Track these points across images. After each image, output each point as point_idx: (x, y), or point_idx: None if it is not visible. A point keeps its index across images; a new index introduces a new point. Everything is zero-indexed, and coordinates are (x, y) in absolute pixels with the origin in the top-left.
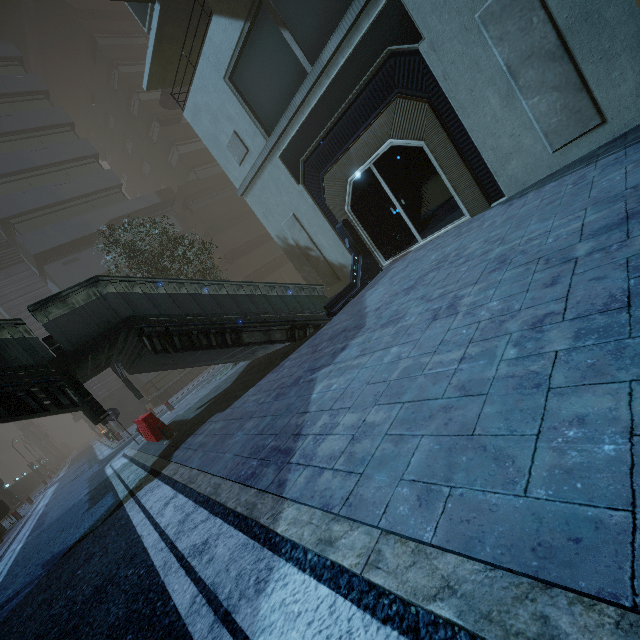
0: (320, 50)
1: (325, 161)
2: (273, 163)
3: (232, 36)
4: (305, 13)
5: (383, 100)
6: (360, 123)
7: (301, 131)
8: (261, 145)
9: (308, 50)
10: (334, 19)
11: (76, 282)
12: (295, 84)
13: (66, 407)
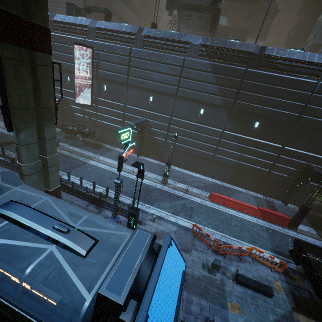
0: None
1: None
2: None
3: (225, 23)
4: (234, 37)
5: None
6: None
7: None
8: None
9: None
10: None
11: None
12: None
13: None
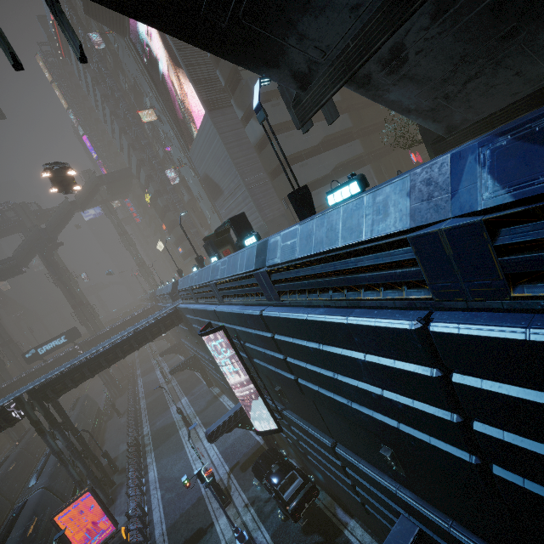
0: None
1: None
2: None
3: None
4: None
5: None
6: None
7: None
8: None
9: None
10: None
11: (277, 122)
12: None
13: None
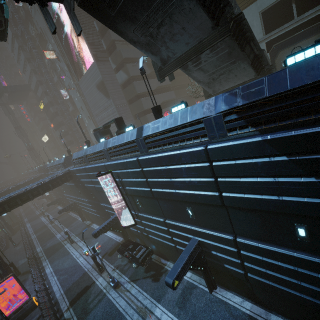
0: (302, 13)
1: (283, 47)
2: (261, 44)
3: (272, 0)
4: (303, 1)
5: (316, 32)
6: (304, 37)
7: (280, 36)
8: (260, 37)
9: (298, 12)
10: (313, 6)
11: (135, 74)
12: (286, 21)
13: (259, 75)
